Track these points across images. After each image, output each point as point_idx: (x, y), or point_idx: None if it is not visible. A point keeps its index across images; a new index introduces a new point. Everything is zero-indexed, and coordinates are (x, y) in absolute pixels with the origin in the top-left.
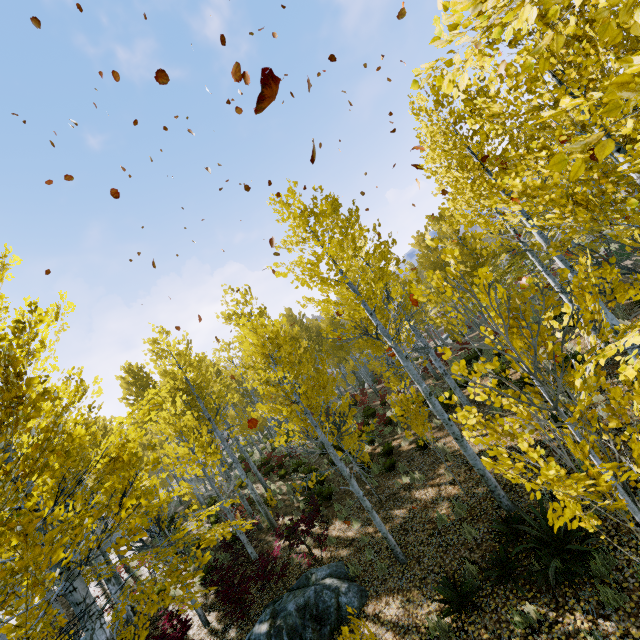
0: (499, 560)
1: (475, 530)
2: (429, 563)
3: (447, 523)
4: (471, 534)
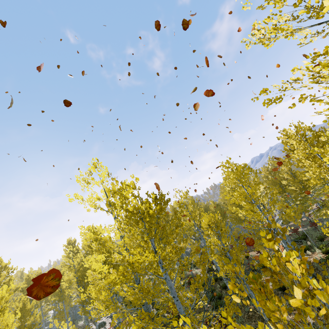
0: None
1: None
2: None
3: None
4: None
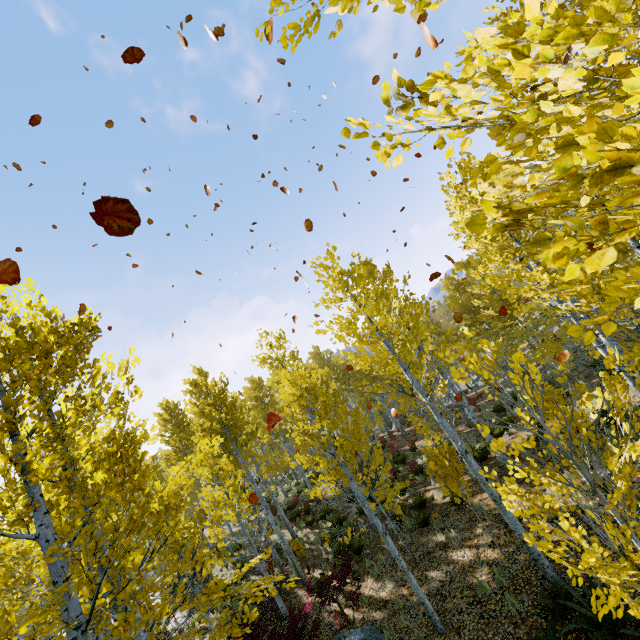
0: (547, 639)
1: (519, 602)
2: (470, 636)
3: (488, 591)
4: (514, 606)
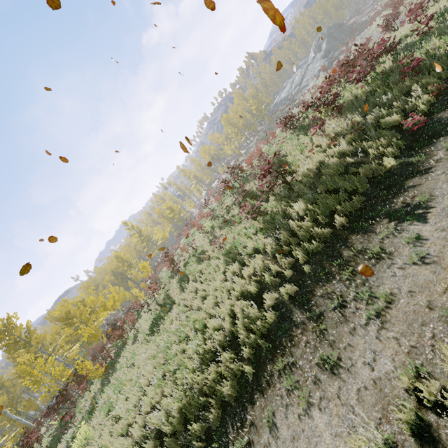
0: None
1: None
2: None
3: None
4: None
